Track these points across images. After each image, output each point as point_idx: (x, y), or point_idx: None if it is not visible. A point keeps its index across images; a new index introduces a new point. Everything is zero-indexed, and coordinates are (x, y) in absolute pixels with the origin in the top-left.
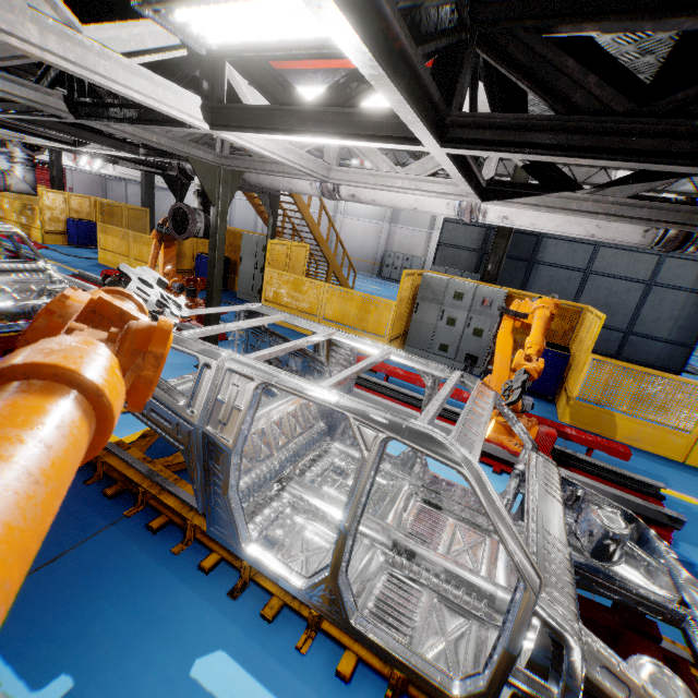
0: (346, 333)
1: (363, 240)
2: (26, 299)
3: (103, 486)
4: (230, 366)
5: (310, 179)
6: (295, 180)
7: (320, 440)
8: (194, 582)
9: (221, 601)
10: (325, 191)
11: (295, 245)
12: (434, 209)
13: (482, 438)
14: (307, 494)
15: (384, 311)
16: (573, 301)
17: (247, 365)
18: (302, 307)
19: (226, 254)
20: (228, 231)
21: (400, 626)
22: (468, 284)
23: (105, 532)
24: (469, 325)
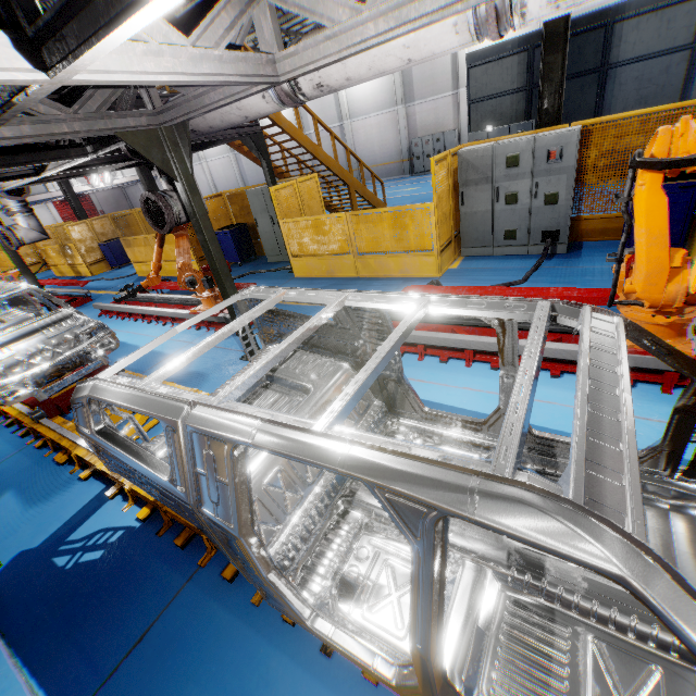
0: (361, 292)
1: (381, 139)
2: (67, 350)
3: (174, 535)
4: (193, 427)
5: (257, 90)
6: (243, 102)
7: (381, 422)
8: (282, 640)
9: (315, 661)
10: (283, 98)
11: (301, 182)
12: (437, 47)
13: (633, 455)
14: (378, 508)
15: (422, 219)
16: (678, 99)
17: (211, 420)
18: (331, 249)
19: (241, 221)
20: (233, 195)
21: (549, 694)
22: (521, 140)
23: (183, 592)
24: (536, 194)
